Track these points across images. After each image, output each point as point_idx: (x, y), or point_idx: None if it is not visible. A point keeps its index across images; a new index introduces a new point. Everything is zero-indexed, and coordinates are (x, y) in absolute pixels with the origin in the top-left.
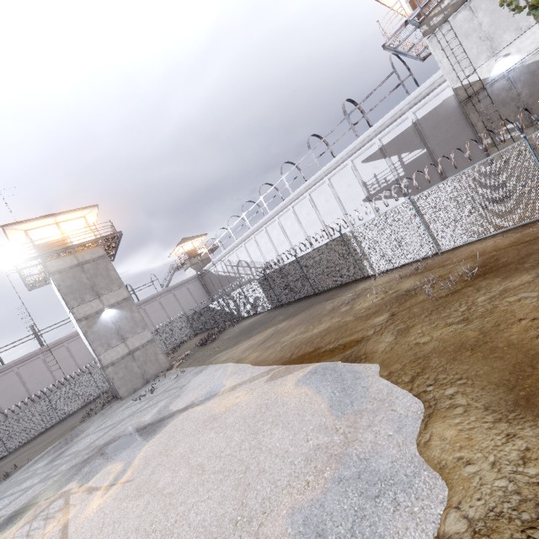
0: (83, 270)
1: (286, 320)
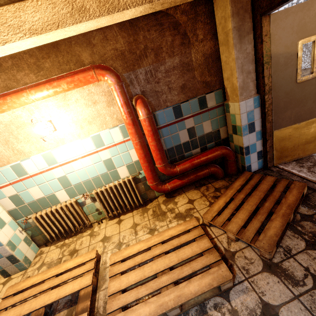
0: None
1: None
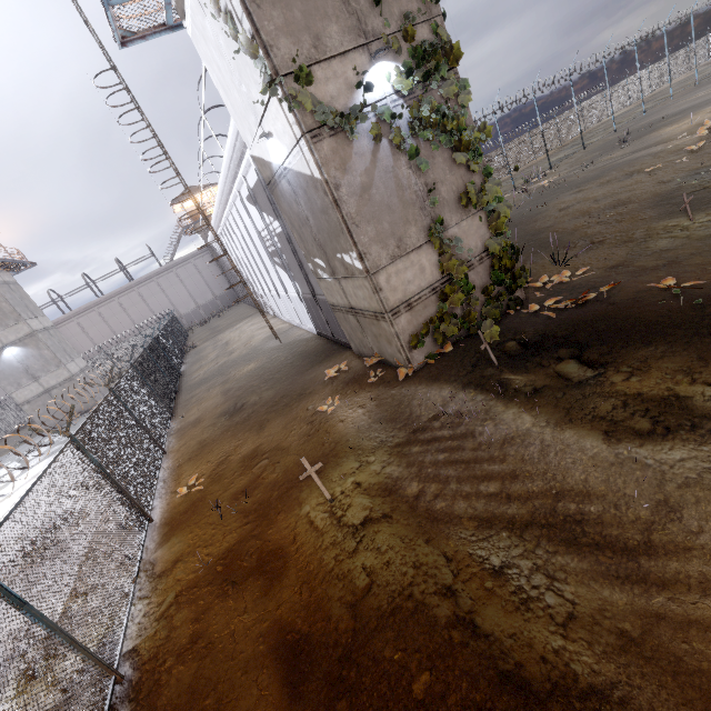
0: None
1: None
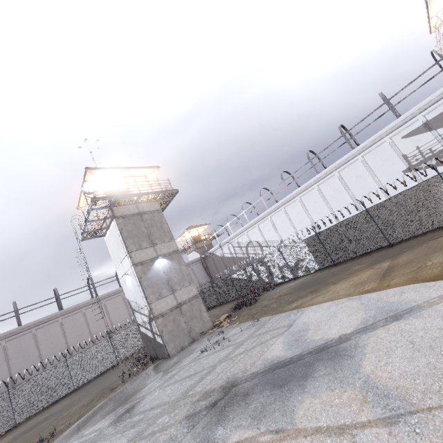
0: (142, 219)
1: (382, 262)
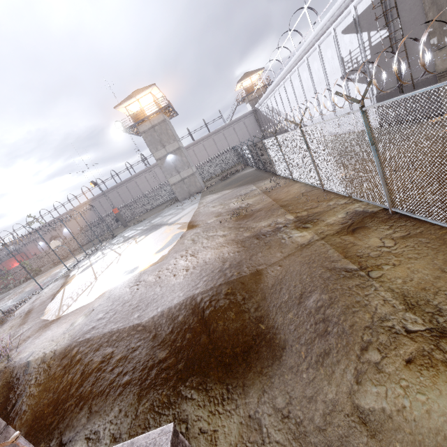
0: (155, 131)
1: (234, 188)
